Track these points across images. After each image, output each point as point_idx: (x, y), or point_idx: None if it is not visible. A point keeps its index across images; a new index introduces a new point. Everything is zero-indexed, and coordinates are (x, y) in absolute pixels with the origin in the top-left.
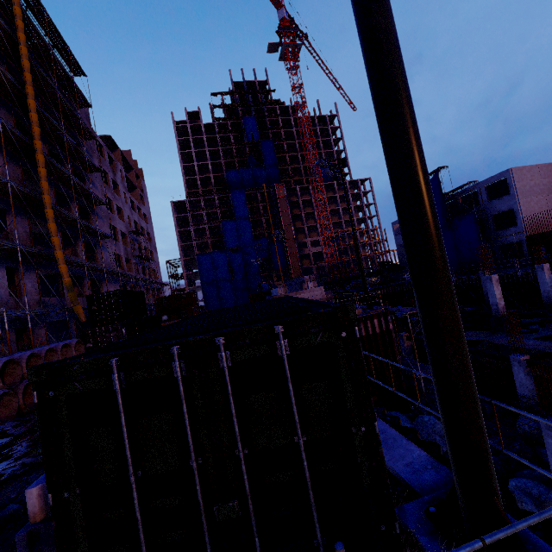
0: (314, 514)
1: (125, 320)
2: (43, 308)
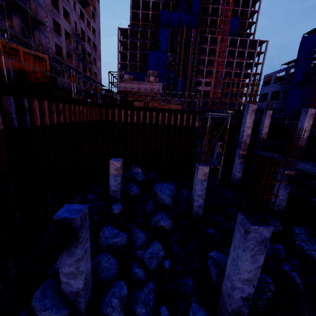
0: None
1: None
2: None
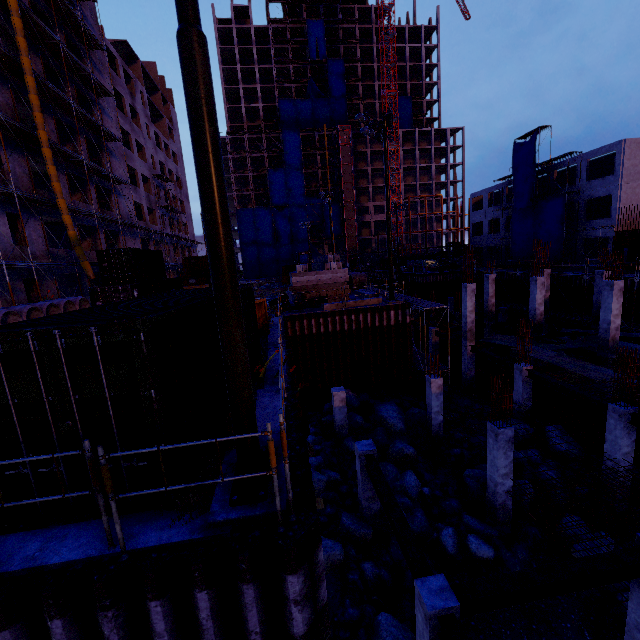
0: (115, 434)
1: (138, 281)
2: (52, 260)
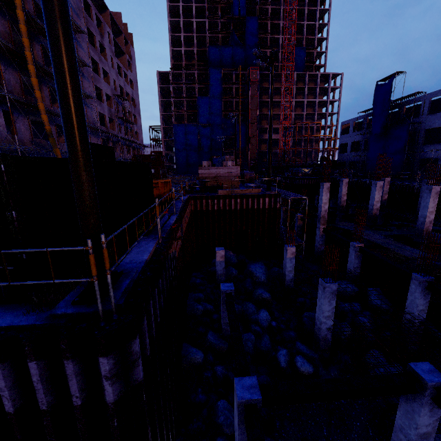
0: None
1: None
2: (35, 146)
